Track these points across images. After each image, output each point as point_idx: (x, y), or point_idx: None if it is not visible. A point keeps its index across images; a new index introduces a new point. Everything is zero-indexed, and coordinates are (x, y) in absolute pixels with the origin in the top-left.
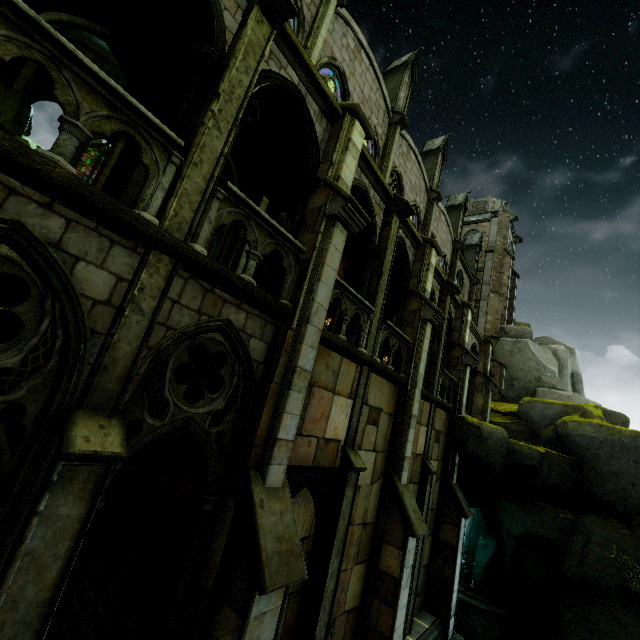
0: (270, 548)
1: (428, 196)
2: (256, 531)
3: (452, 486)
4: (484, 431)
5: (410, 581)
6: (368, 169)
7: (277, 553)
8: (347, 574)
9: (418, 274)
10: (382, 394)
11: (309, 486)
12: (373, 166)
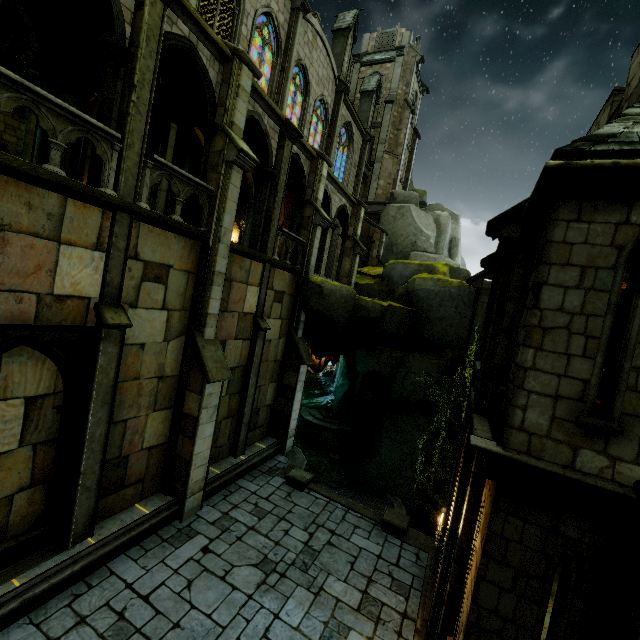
0: None
1: (292, 3)
2: None
3: (295, 340)
4: (326, 289)
5: (216, 418)
6: None
7: None
8: (140, 420)
9: (225, 101)
10: (168, 249)
11: (29, 345)
12: None
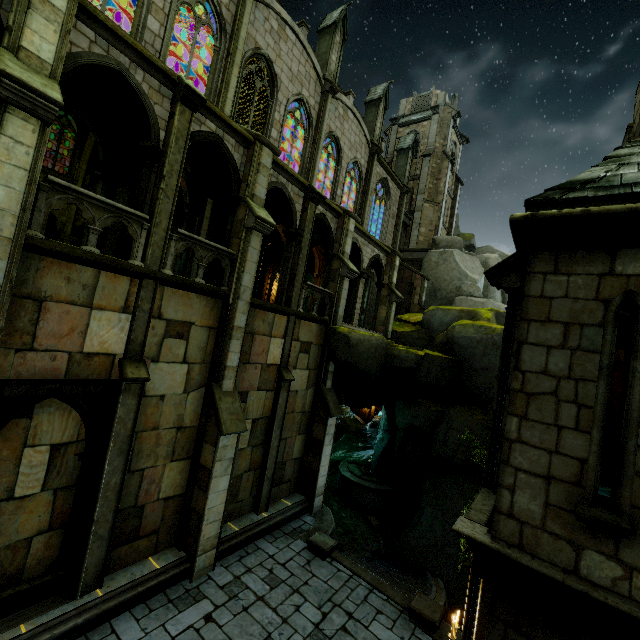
0: None
1: (322, 88)
2: None
3: (323, 391)
4: (353, 339)
5: (231, 471)
6: (119, 41)
7: None
8: (158, 470)
9: (247, 178)
10: (191, 308)
11: (57, 397)
12: (124, 36)
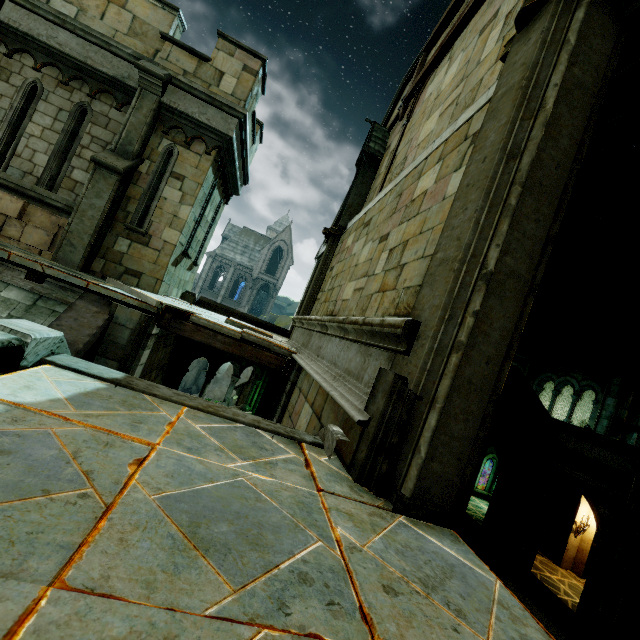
0: None
1: None
2: None
3: None
4: None
5: None
6: None
7: None
8: None
9: None
10: None
11: None
12: None
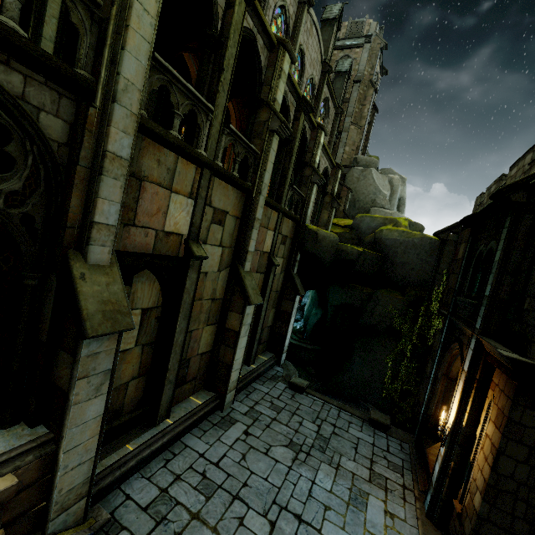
0: (92, 308)
1: None
2: (76, 296)
3: (292, 275)
4: (320, 235)
5: (248, 333)
6: None
7: (101, 312)
8: (199, 332)
9: (270, 82)
10: (228, 199)
11: (150, 269)
12: None
